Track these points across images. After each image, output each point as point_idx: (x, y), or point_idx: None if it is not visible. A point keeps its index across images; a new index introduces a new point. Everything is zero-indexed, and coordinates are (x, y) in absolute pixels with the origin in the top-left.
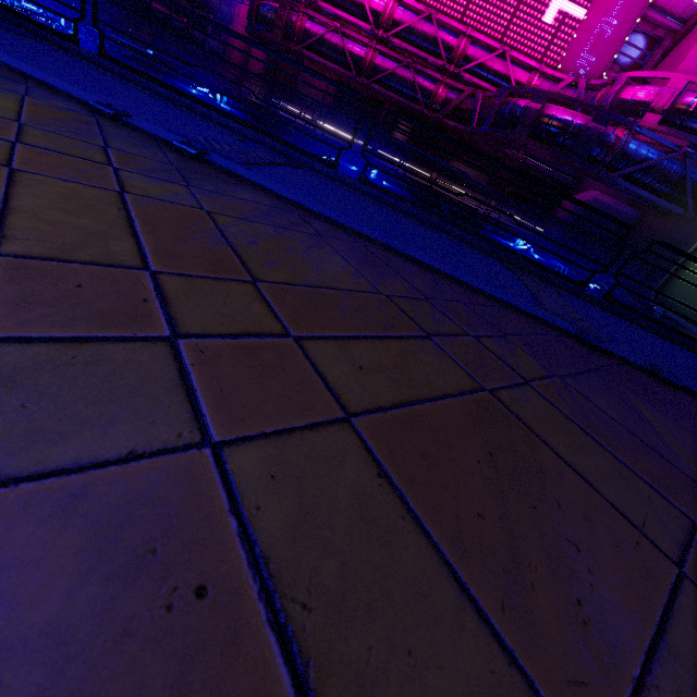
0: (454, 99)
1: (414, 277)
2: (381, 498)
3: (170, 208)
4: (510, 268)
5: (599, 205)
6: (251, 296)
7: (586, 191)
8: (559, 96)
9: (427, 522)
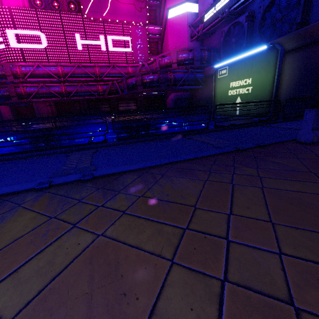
0: (107, 88)
1: (195, 167)
2: (305, 233)
3: (139, 205)
4: (188, 138)
5: (178, 96)
6: (205, 212)
7: (169, 94)
8: (144, 72)
9: (315, 230)
